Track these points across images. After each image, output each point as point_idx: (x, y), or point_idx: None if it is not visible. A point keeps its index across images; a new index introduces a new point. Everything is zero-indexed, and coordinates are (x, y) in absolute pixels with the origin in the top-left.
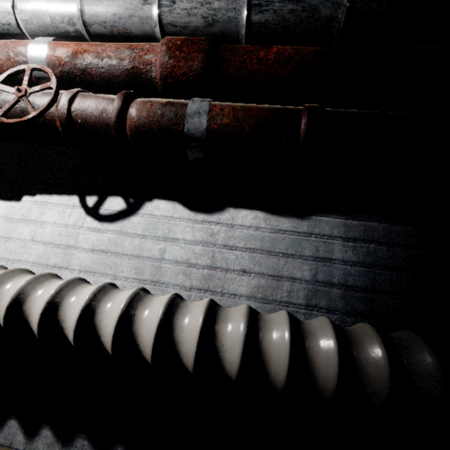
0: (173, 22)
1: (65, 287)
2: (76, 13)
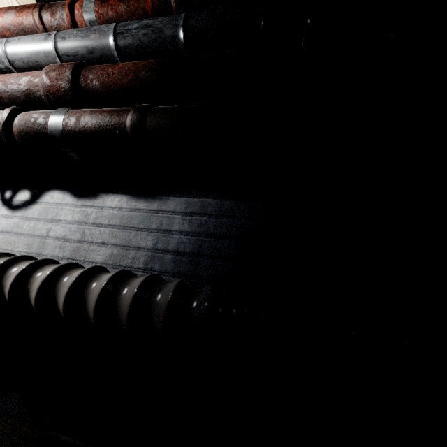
0: (66, 53)
1: None
2: (3, 54)
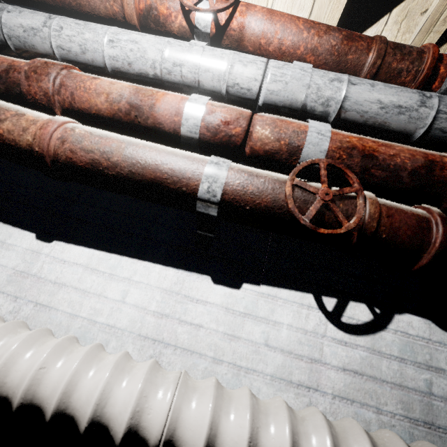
0: (445, 128)
1: None
2: (338, 97)
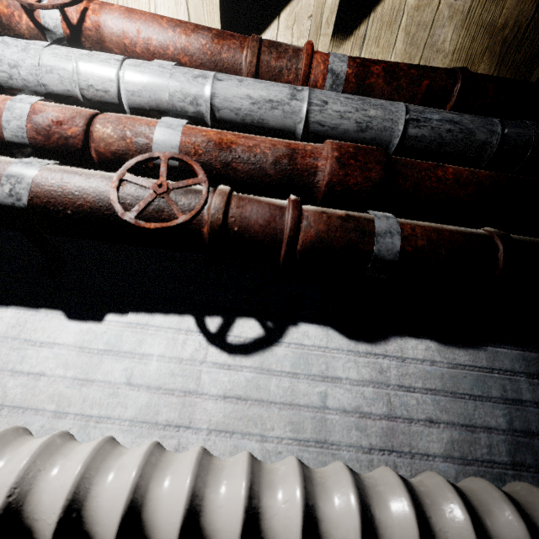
0: (321, 121)
1: (252, 476)
2: (205, 95)
